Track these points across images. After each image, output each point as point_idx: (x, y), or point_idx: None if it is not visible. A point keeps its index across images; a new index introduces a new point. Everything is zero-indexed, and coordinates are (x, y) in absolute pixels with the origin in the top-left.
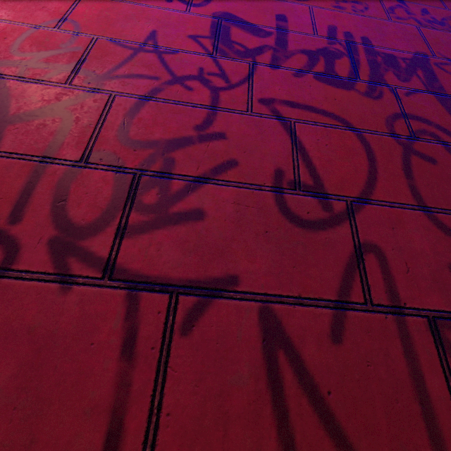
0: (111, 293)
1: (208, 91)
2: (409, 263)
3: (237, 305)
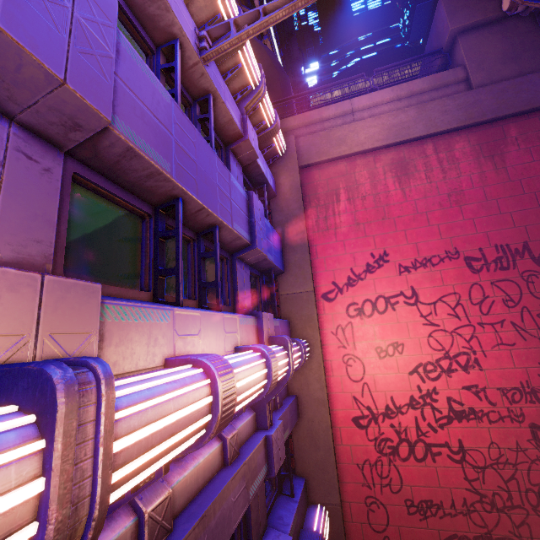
0: None
1: None
2: None
3: None
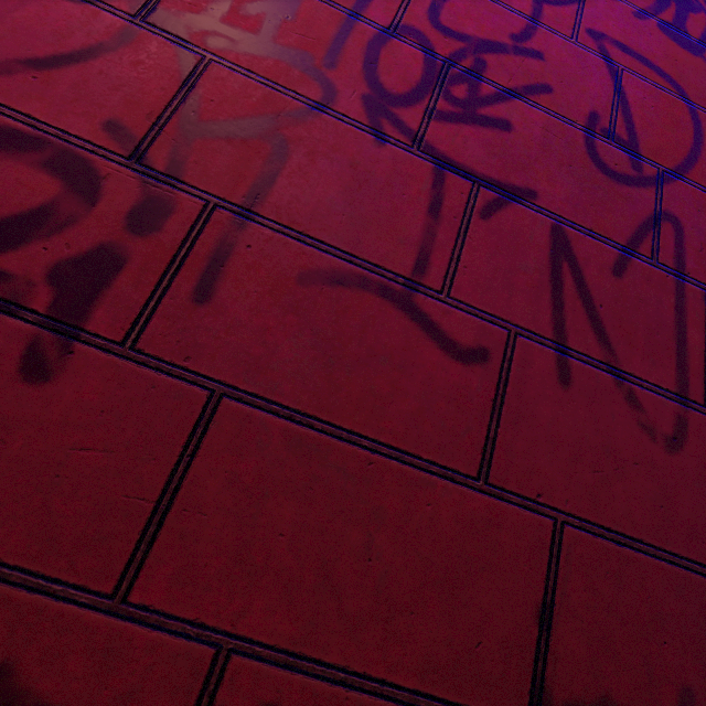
0: (420, 162)
1: None
2: (704, 245)
3: (533, 215)
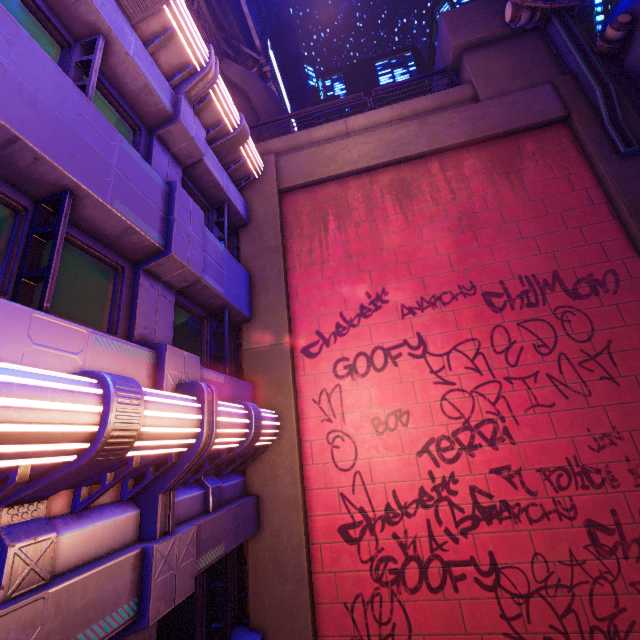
0: None
1: (608, 584)
2: None
3: None
